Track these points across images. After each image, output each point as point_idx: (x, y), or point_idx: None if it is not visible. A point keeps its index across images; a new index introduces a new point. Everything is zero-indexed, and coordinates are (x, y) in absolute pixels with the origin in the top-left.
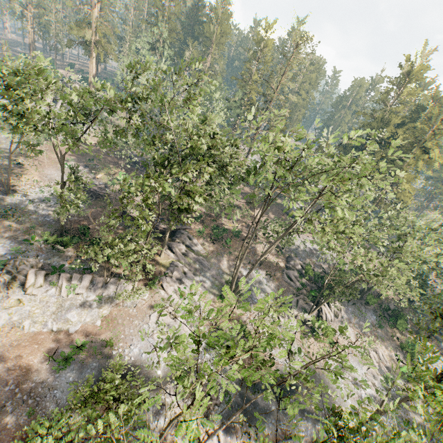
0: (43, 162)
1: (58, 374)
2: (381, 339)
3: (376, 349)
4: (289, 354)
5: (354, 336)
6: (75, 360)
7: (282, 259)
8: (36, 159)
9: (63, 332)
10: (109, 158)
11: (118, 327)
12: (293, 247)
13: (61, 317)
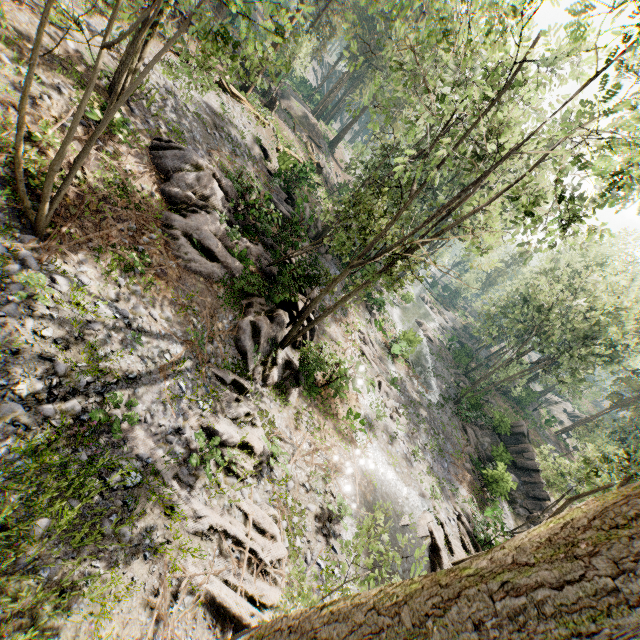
0: None
1: None
2: (356, 312)
3: (364, 337)
4: (325, 535)
5: (341, 333)
6: None
7: (140, 163)
8: None
9: None
10: None
11: None
12: (151, 93)
13: None
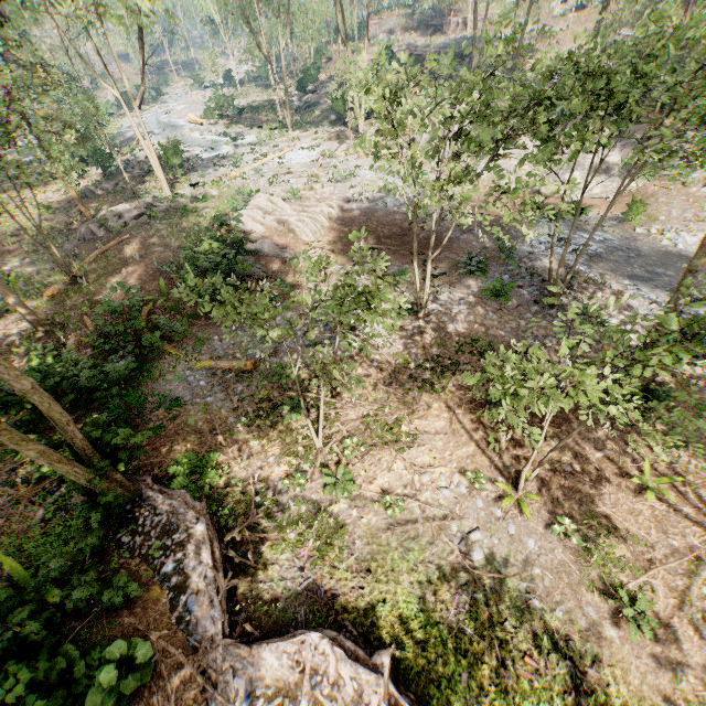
0: (563, 40)
1: (537, 228)
2: None
3: None
4: None
5: None
6: (564, 224)
7: None
8: (553, 39)
9: (552, 198)
10: (693, 6)
11: (655, 207)
12: None
13: (555, 178)
